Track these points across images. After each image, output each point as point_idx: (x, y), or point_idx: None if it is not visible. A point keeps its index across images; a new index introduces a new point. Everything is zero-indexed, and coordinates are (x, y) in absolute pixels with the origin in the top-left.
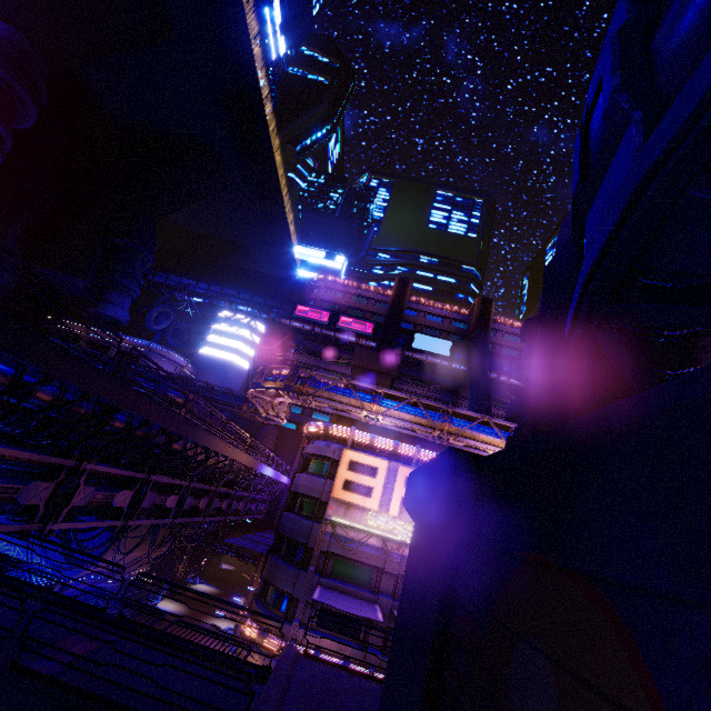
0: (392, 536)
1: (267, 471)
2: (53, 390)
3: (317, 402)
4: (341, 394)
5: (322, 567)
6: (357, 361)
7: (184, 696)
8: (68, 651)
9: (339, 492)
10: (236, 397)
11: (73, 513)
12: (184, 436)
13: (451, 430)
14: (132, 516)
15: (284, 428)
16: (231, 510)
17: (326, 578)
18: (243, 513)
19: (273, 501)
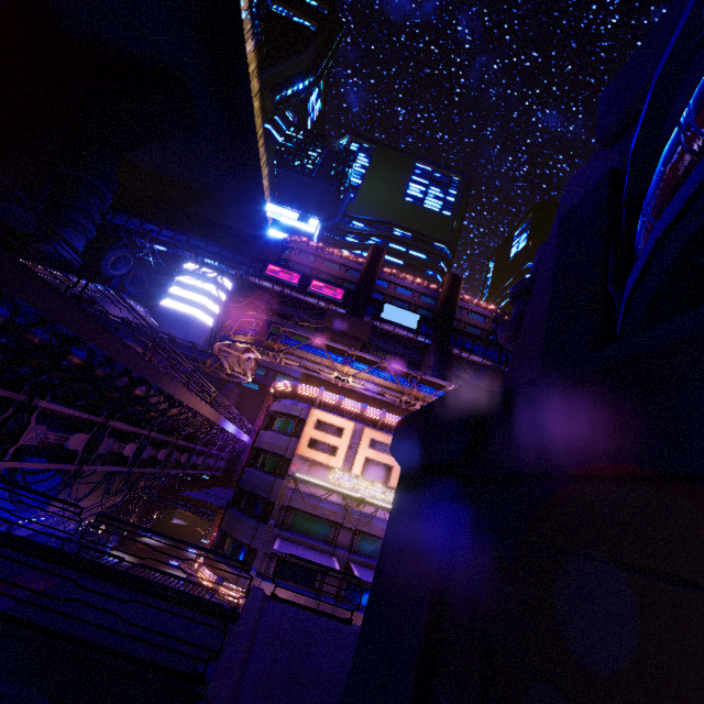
0: (353, 493)
1: (229, 427)
2: (3, 311)
3: (287, 360)
4: (313, 354)
5: (282, 520)
6: (329, 323)
7: (154, 631)
8: (23, 586)
9: (304, 450)
10: (199, 351)
11: (22, 453)
12: (149, 380)
13: (419, 396)
14: (87, 461)
15: (247, 388)
16: (190, 464)
17: (285, 531)
18: (202, 468)
19: (232, 459)
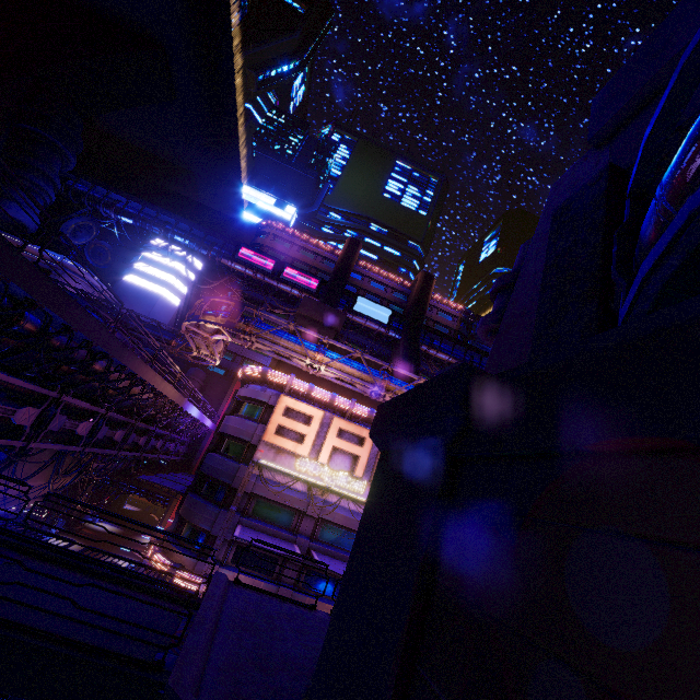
0: (319, 481)
1: (192, 411)
2: None
3: (259, 344)
4: (286, 339)
5: (244, 507)
6: (303, 310)
7: (110, 617)
8: None
9: (271, 436)
10: (164, 331)
11: None
12: (111, 354)
13: (389, 388)
14: (36, 437)
15: (213, 372)
16: (148, 447)
17: (246, 518)
18: (161, 452)
19: (192, 444)
